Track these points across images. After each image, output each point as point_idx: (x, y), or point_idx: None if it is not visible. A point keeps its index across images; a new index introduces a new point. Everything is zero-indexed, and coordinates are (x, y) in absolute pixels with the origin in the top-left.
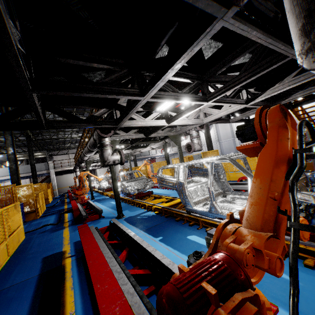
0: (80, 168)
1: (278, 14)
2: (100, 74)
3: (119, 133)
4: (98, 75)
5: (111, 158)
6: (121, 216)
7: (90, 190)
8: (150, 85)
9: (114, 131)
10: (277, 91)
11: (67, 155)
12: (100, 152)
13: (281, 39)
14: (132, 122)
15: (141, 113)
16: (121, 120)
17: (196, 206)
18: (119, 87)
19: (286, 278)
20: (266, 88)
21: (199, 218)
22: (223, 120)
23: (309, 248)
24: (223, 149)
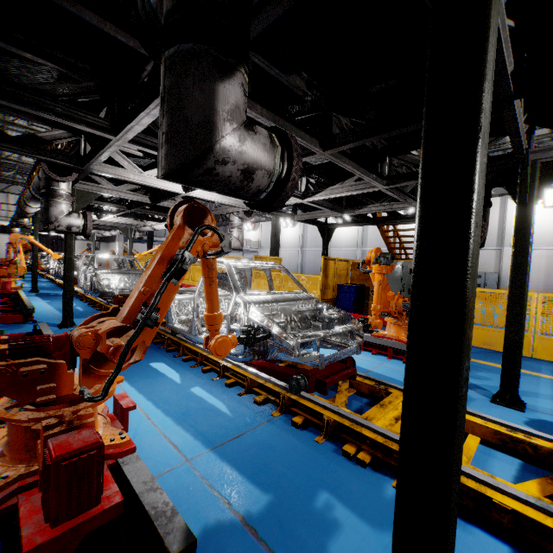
0: (19, 227)
1: (309, 95)
2: (48, 70)
3: (100, 181)
4: (44, 70)
5: (65, 220)
6: (69, 325)
7: (33, 274)
8: (126, 123)
9: (80, 176)
10: (335, 194)
11: (4, 195)
12: (44, 204)
13: (301, 128)
14: (116, 170)
15: (146, 160)
16: (89, 161)
17: (186, 325)
18: (69, 108)
19: (223, 411)
20: (327, 185)
21: (182, 342)
22: (285, 213)
23: (267, 384)
24: (306, 261)
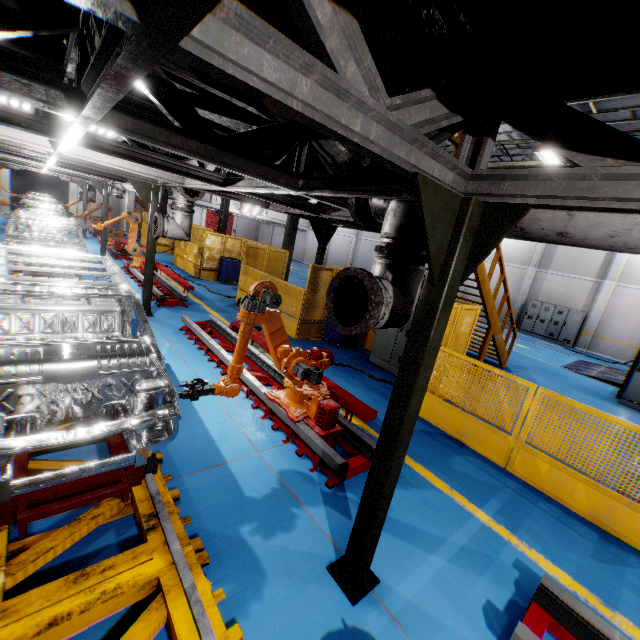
0: None
1: None
2: None
3: None
4: None
5: None
6: None
7: None
8: None
9: None
10: (252, 188)
11: None
12: None
13: None
14: None
15: None
16: None
17: None
18: None
19: None
20: None
21: None
22: (252, 198)
23: None
24: (358, 253)
